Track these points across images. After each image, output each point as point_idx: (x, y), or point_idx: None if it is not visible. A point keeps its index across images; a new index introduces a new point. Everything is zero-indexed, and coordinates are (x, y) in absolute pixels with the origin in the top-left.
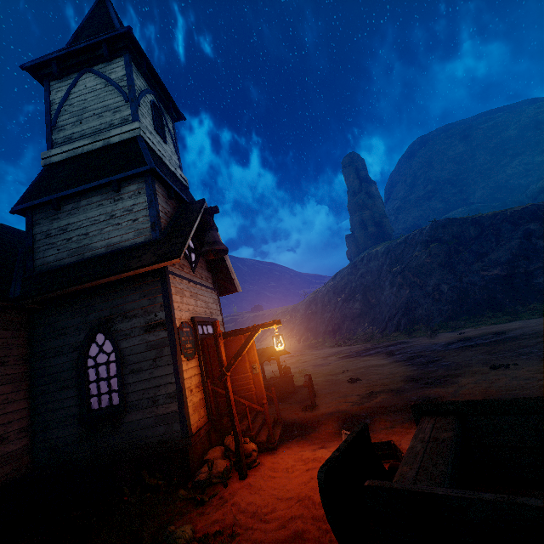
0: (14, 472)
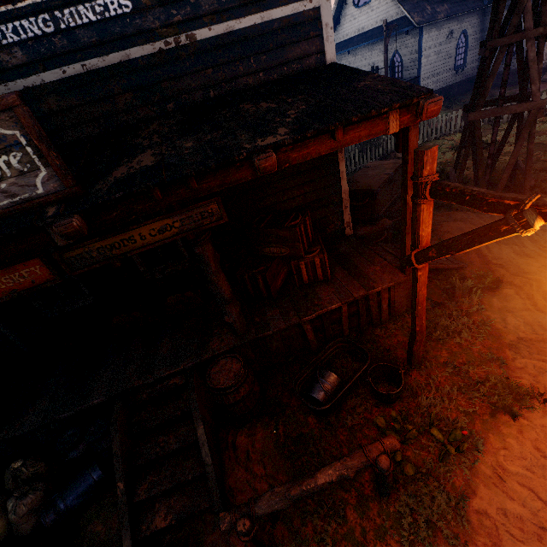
0: (472, 74)
